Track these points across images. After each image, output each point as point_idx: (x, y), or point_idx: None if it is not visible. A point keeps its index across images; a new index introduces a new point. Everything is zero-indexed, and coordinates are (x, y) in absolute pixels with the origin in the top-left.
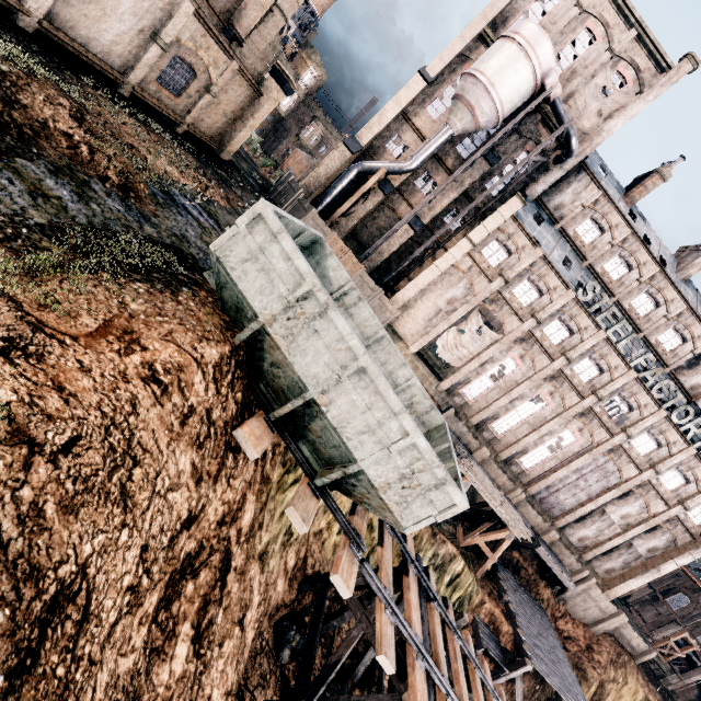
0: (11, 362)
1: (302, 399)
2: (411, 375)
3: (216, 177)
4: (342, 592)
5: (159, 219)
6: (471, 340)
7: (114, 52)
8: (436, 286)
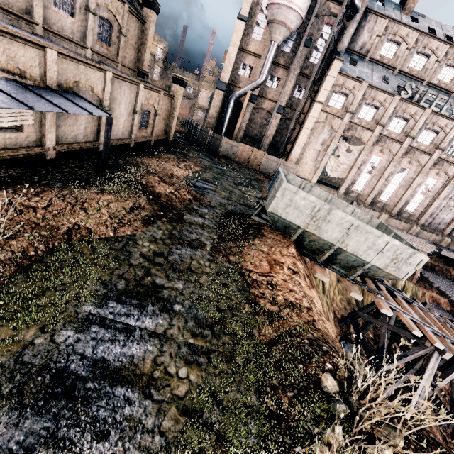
0: (278, 290)
1: (333, 249)
2: (353, 208)
3: (182, 156)
4: (388, 314)
5: (211, 203)
6: (345, 158)
7: (124, 131)
8: (310, 139)
